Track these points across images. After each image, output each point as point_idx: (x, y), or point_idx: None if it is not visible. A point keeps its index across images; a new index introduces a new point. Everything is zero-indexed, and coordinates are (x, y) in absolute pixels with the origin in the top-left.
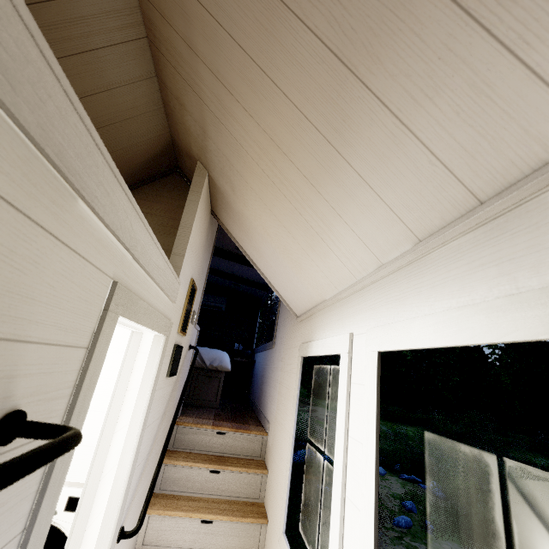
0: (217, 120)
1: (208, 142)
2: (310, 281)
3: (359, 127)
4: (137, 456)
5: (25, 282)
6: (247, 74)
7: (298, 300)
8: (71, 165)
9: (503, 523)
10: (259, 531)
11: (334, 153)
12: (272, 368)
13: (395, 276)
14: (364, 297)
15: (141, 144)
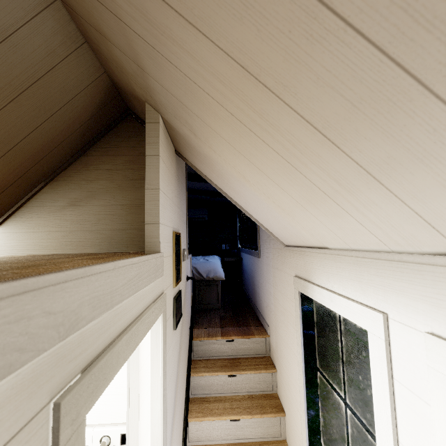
0: (150, 48)
1: (150, 80)
2: (304, 228)
3: None
4: (166, 421)
5: None
6: None
7: (287, 236)
8: None
9: None
10: (279, 421)
11: (404, 82)
12: (262, 277)
13: None
14: (408, 276)
15: (79, 96)
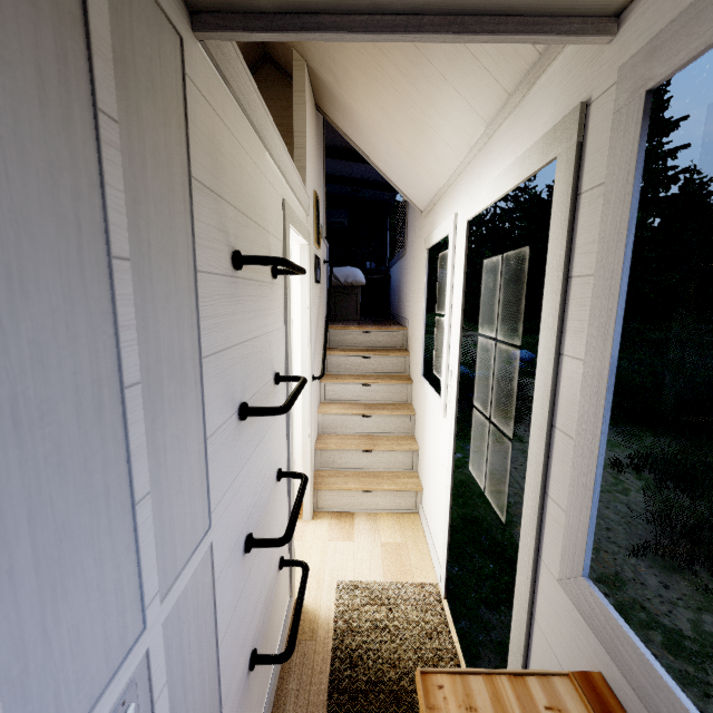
0: None
1: None
2: (425, 172)
3: None
4: (311, 332)
5: (265, 203)
6: None
7: (420, 194)
8: (264, 134)
9: (670, 408)
10: (407, 389)
11: (419, 54)
12: (406, 274)
13: (479, 157)
14: (464, 179)
15: None
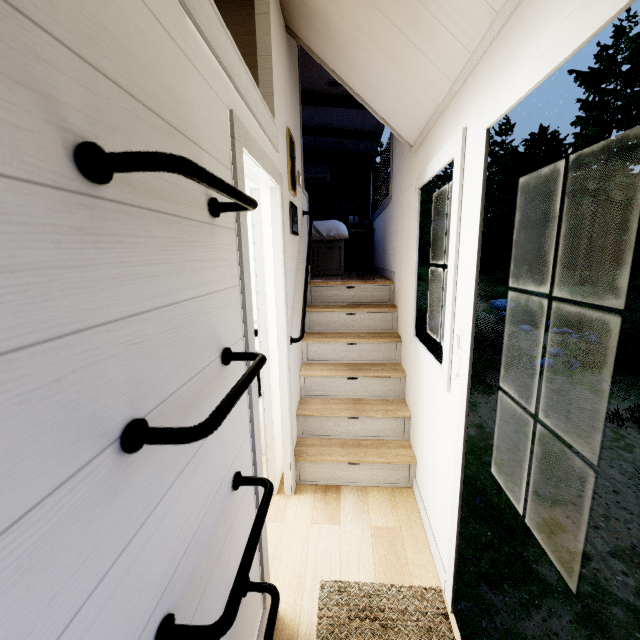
0: None
1: None
2: (419, 85)
3: None
4: (287, 289)
5: (186, 97)
6: None
7: (410, 122)
8: None
9: None
10: (395, 347)
11: None
12: (391, 223)
13: (511, 24)
14: (479, 74)
15: None
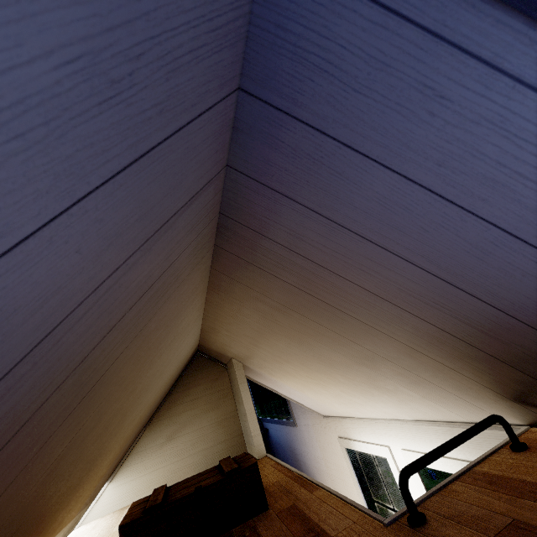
0: (267, 360)
1: (251, 360)
2: (340, 410)
3: (382, 395)
4: None
5: None
6: (306, 365)
7: (327, 412)
8: None
9: None
10: None
11: (366, 394)
12: (304, 444)
13: (406, 426)
14: (388, 428)
15: (184, 362)
